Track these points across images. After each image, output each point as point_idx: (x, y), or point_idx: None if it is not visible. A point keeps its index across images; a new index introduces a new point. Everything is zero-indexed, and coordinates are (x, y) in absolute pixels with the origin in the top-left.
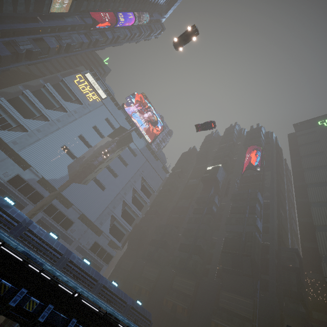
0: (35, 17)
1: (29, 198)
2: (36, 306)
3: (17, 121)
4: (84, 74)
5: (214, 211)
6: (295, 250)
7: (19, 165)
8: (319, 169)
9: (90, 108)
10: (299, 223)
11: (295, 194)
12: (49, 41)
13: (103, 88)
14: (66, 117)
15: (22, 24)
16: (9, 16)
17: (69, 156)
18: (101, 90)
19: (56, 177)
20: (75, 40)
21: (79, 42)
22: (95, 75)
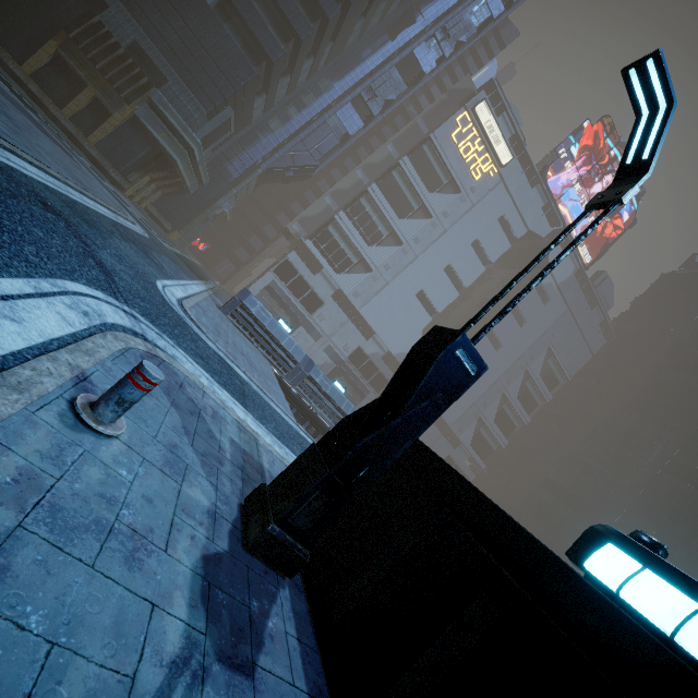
0: (410, 8)
1: (371, 383)
2: None
3: (358, 253)
4: (473, 107)
5: None
6: None
7: (355, 325)
8: None
9: (472, 197)
10: None
11: None
12: (423, 55)
13: (508, 134)
14: (428, 230)
15: (388, 45)
16: (369, 36)
17: (426, 311)
18: (504, 142)
19: (405, 350)
20: (474, 22)
21: (481, 22)
22: (495, 99)
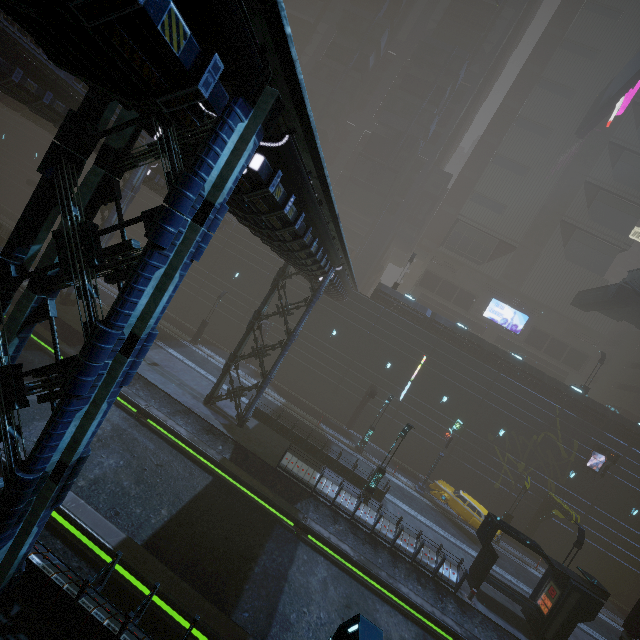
0: None
1: None
2: (315, 248)
3: None
4: None
5: (369, 67)
6: (449, 177)
7: None
8: (581, 55)
9: None
10: (480, 141)
11: (510, 89)
12: None
13: None
14: None
15: None
16: None
17: None
18: None
19: None
20: None
21: None
22: None
